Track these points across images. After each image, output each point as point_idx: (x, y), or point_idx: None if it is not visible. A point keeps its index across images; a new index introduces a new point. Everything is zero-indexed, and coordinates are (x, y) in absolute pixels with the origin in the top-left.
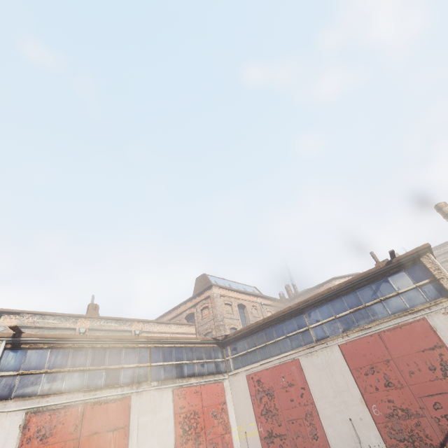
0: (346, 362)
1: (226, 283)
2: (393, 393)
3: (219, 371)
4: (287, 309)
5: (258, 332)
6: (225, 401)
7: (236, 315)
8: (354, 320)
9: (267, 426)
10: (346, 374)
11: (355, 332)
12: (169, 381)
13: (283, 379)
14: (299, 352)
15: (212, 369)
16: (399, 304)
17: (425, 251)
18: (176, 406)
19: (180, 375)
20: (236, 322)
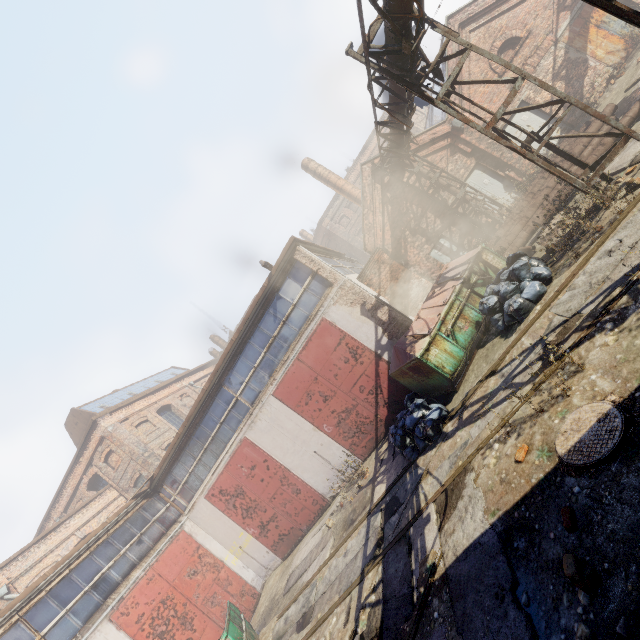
0: (287, 406)
1: (123, 395)
2: (332, 403)
3: (170, 523)
4: (202, 395)
5: (188, 442)
6: (199, 544)
7: (163, 426)
8: (273, 359)
9: (255, 523)
10: (292, 417)
11: (279, 370)
12: (96, 616)
13: (243, 469)
14: (242, 430)
15: (158, 531)
16: (300, 317)
17: (294, 246)
18: (129, 627)
19: (111, 589)
20: (170, 434)
